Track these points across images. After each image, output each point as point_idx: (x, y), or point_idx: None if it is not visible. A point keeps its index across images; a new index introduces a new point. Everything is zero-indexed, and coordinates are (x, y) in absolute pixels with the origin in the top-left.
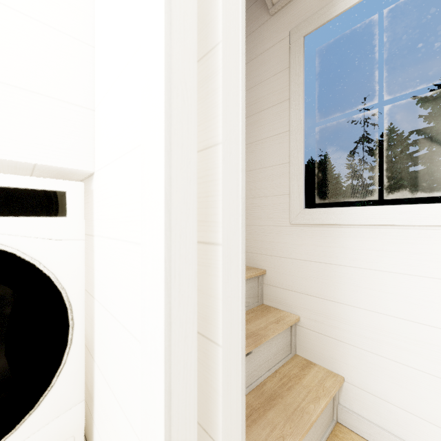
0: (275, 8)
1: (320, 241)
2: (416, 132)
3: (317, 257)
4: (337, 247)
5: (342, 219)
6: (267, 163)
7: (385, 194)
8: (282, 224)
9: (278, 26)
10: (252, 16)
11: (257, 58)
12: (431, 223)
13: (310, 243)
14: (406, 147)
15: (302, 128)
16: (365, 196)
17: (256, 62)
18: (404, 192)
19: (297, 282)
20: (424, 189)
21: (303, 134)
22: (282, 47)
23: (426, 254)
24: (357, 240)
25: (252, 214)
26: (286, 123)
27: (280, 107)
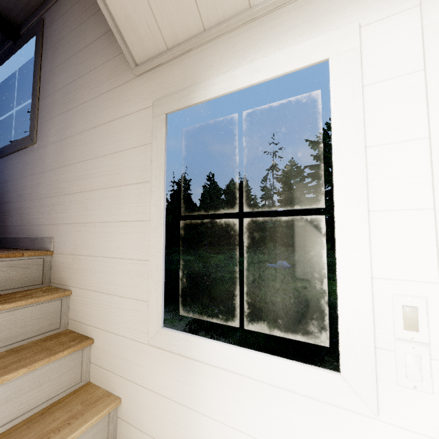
0: (139, 70)
1: (179, 374)
2: (309, 167)
3: (175, 395)
4: (196, 386)
5: (200, 353)
6: (126, 254)
7: (289, 215)
8: (141, 339)
9: (143, 91)
10: (118, 68)
11: (121, 120)
12: (283, 384)
13: (169, 374)
14: (303, 178)
15: (162, 223)
16: (275, 216)
17: (120, 123)
18: (302, 215)
19: (154, 425)
20: (316, 213)
21: (163, 231)
22: (146, 117)
23: (280, 420)
24: (215, 383)
25: (109, 316)
26: (148, 210)
27: (142, 187)
